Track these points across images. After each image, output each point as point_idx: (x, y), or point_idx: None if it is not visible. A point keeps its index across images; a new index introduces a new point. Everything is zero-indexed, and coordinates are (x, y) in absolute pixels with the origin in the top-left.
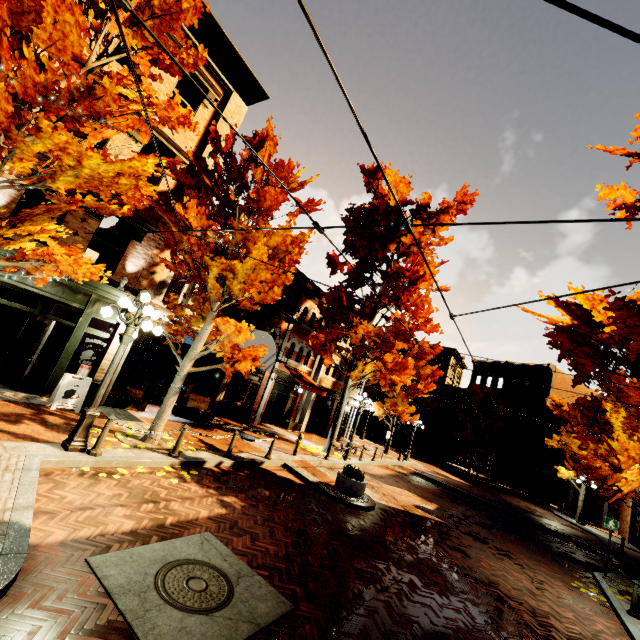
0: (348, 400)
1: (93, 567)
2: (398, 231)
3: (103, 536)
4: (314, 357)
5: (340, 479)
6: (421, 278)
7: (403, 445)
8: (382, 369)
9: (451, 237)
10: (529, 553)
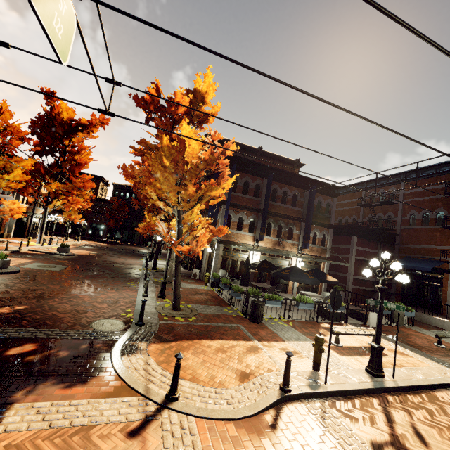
0: (37, 216)
1: (24, 267)
2: (70, 135)
3: (15, 265)
4: (12, 194)
5: (60, 249)
6: (85, 164)
7: (73, 235)
8: (67, 203)
9: (98, 136)
10: (127, 256)
